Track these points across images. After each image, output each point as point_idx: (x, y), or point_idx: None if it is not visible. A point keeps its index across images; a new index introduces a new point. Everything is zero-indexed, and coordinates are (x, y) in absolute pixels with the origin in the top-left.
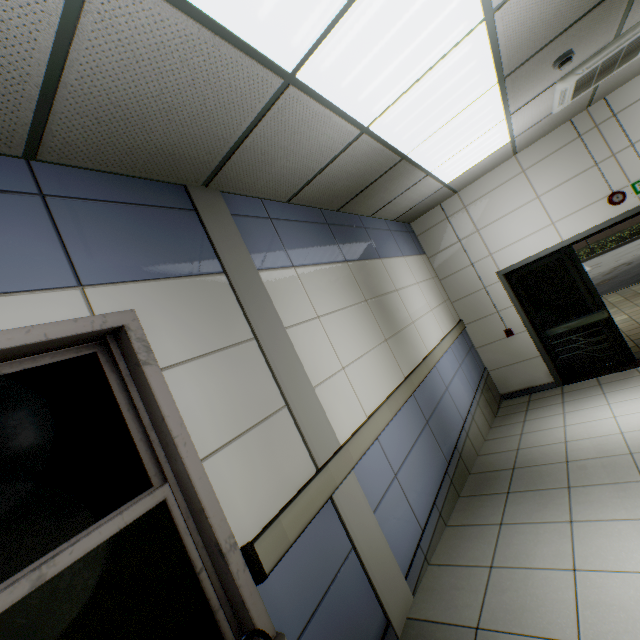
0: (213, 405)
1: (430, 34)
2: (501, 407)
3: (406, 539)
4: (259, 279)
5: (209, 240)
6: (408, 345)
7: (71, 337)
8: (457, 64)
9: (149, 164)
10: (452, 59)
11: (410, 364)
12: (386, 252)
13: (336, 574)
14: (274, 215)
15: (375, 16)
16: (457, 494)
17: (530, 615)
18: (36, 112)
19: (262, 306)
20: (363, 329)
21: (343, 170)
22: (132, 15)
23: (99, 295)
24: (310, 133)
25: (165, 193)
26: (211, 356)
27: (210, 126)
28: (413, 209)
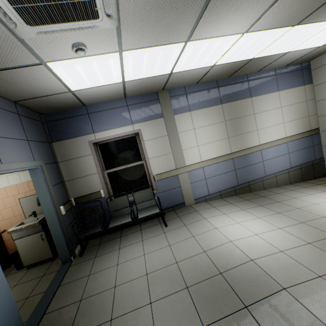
0: (153, 149)
1: (216, 48)
2: (315, 179)
3: (200, 193)
4: (173, 118)
5: (161, 108)
6: (244, 140)
7: (130, 134)
8: (245, 42)
9: (146, 92)
10: (239, 43)
11: (239, 148)
12: (260, 92)
13: (173, 188)
14: (188, 91)
15: (187, 59)
16: (235, 194)
17: (206, 213)
18: (124, 94)
19: (172, 127)
20: (216, 133)
21: (215, 72)
22: (132, 83)
23: (135, 126)
24: (188, 74)
25: (151, 96)
26: (155, 139)
27: (156, 84)
28: (300, 59)
